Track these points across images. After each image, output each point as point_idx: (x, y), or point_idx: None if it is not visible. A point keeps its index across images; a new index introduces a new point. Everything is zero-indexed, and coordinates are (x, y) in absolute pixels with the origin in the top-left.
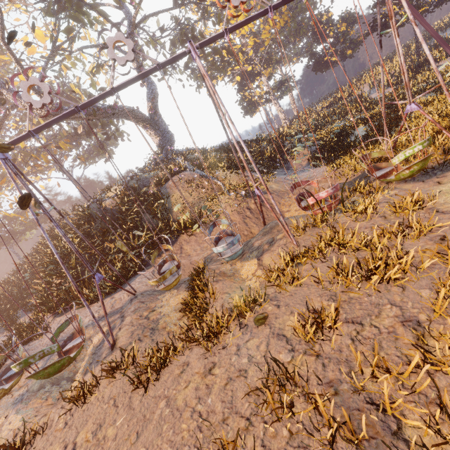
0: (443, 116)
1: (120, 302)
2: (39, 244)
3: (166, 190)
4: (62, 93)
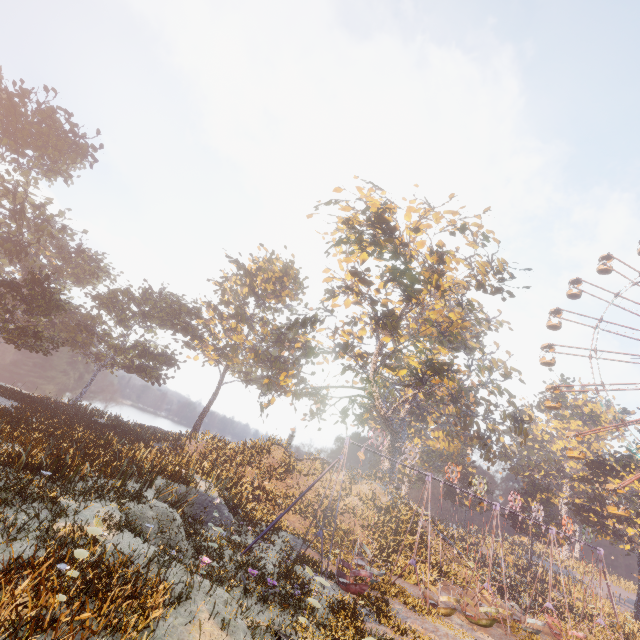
0: (595, 637)
1: (449, 603)
2: (257, 449)
3: (423, 528)
4: (305, 344)
